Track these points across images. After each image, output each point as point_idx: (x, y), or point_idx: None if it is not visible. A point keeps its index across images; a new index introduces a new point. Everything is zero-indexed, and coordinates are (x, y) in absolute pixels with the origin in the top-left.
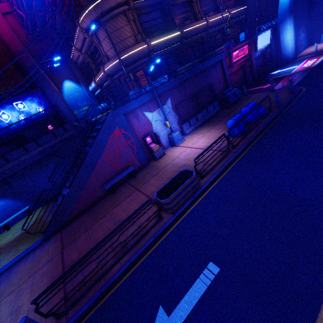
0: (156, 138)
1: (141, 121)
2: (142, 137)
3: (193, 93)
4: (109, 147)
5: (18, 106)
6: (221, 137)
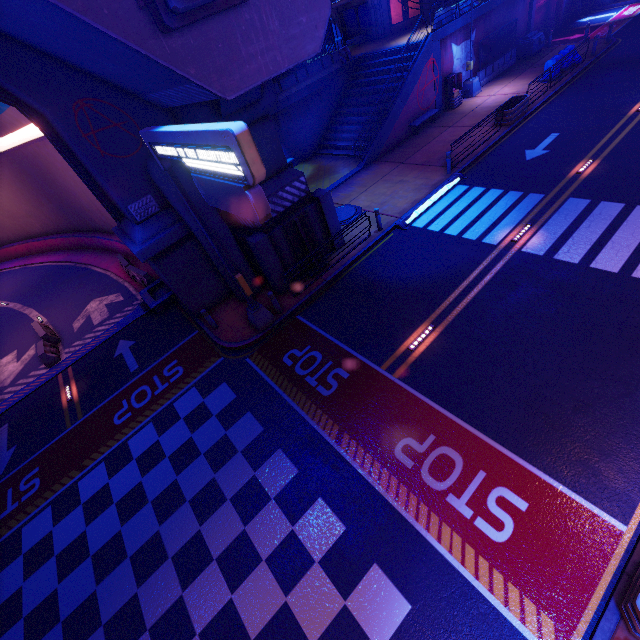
0: (458, 81)
1: (446, 56)
2: (442, 77)
3: (495, 29)
4: (421, 79)
5: None
6: (548, 70)
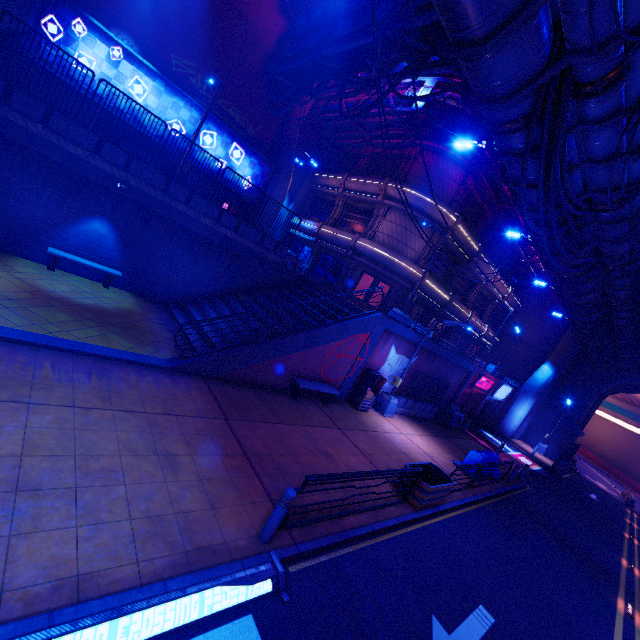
0: (378, 384)
1: (382, 350)
2: (366, 365)
3: (431, 374)
4: (343, 342)
5: (235, 151)
6: (480, 465)
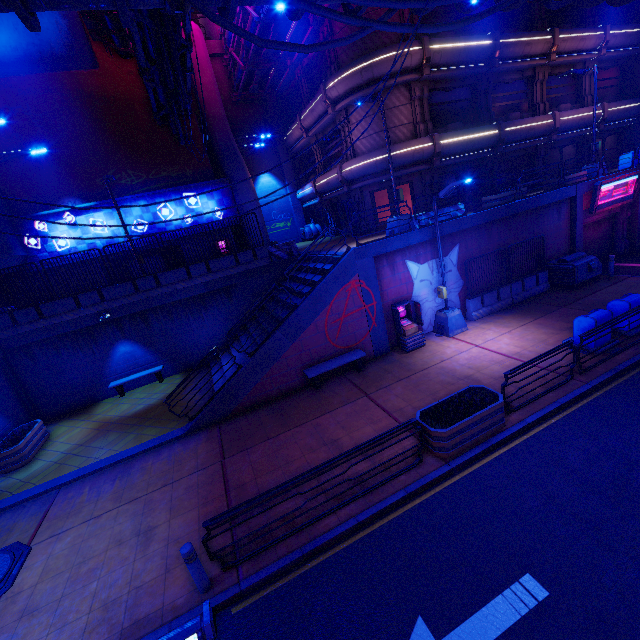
0: (416, 312)
1: (396, 275)
2: (390, 302)
3: (502, 245)
4: (333, 306)
5: (190, 200)
6: (565, 345)
